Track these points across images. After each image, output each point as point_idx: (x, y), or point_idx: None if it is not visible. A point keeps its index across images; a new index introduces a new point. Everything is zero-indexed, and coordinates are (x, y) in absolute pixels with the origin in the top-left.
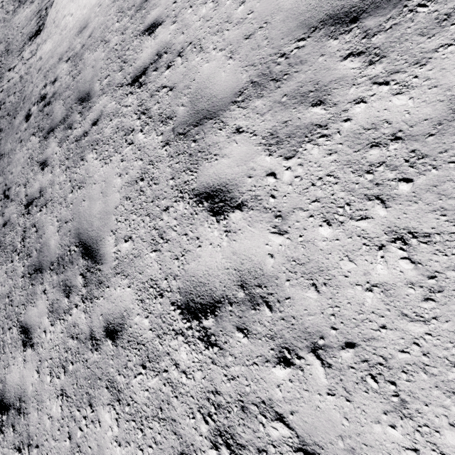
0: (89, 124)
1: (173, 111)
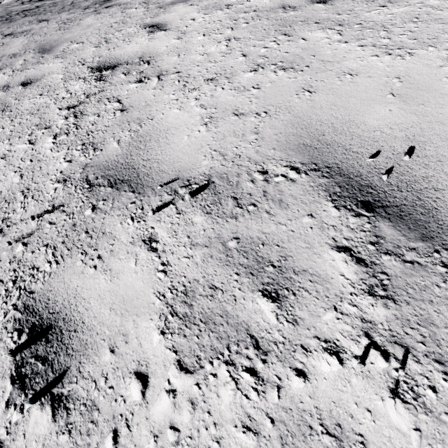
0: None
1: None
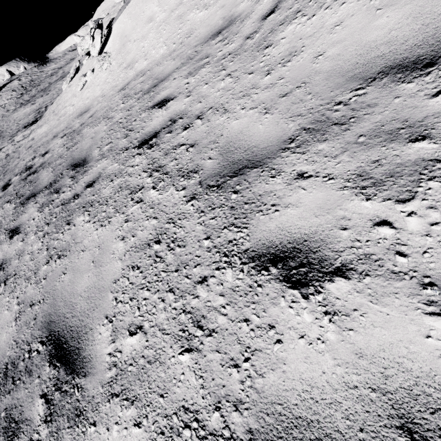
0: (82, 186)
1: (198, 165)
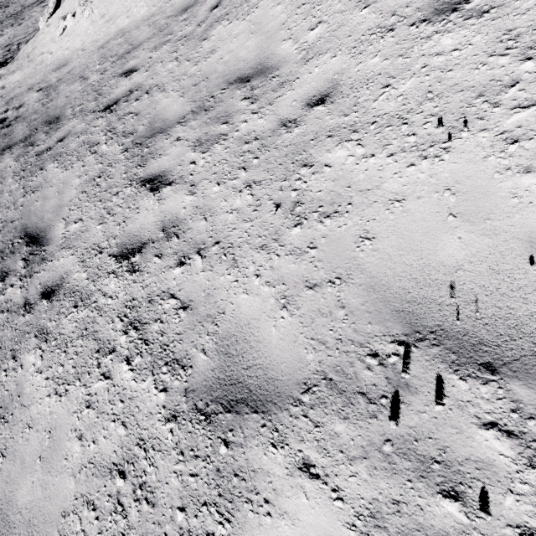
0: (54, 141)
1: (135, 129)
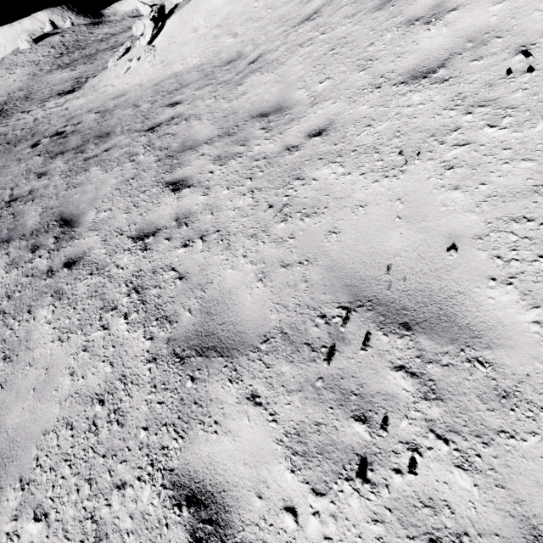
0: (101, 150)
1: (170, 146)
